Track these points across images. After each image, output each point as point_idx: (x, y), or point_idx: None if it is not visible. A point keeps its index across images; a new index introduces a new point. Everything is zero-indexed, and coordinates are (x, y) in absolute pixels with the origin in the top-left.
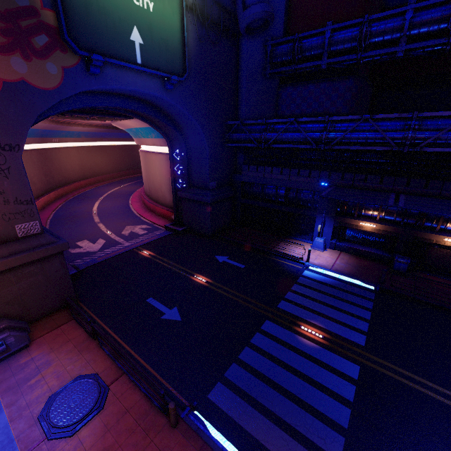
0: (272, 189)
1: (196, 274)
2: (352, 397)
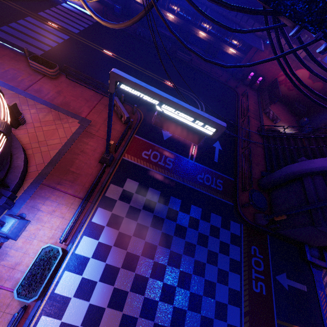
0: None
1: None
2: (61, 42)
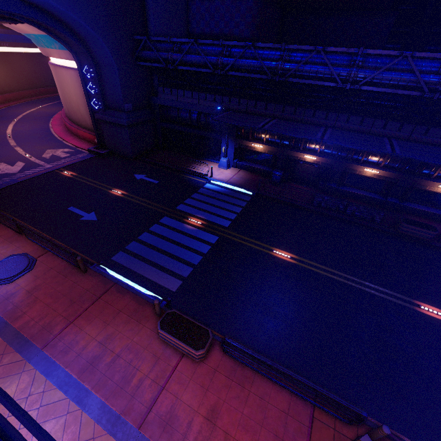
0: (186, 113)
1: (115, 189)
2: (207, 251)
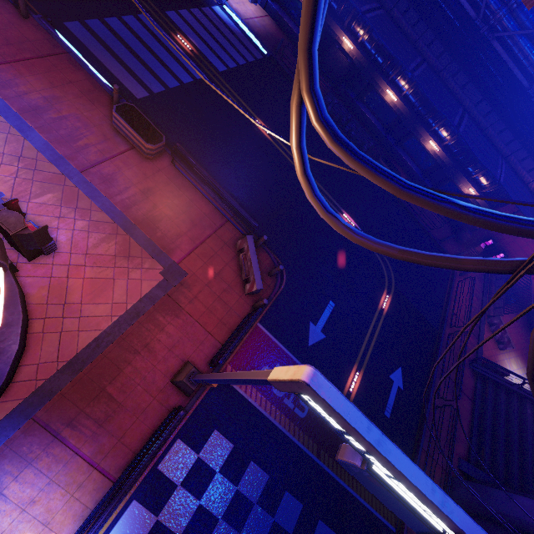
0: None
1: None
2: (187, 82)
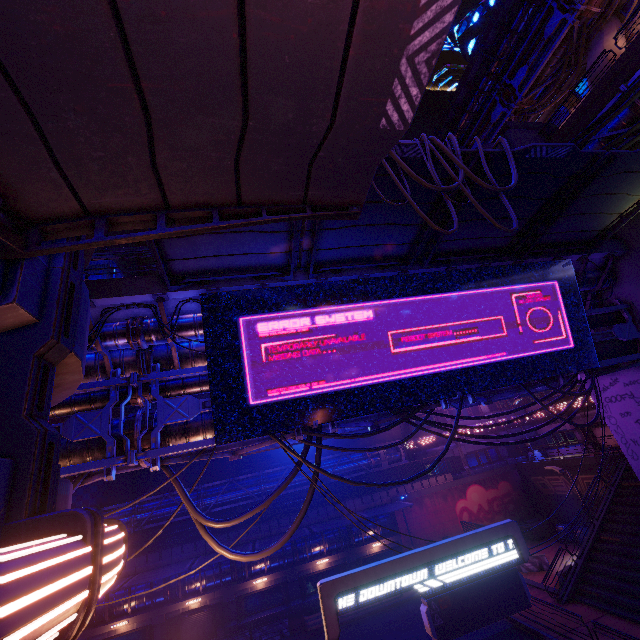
0: None
1: None
2: None
